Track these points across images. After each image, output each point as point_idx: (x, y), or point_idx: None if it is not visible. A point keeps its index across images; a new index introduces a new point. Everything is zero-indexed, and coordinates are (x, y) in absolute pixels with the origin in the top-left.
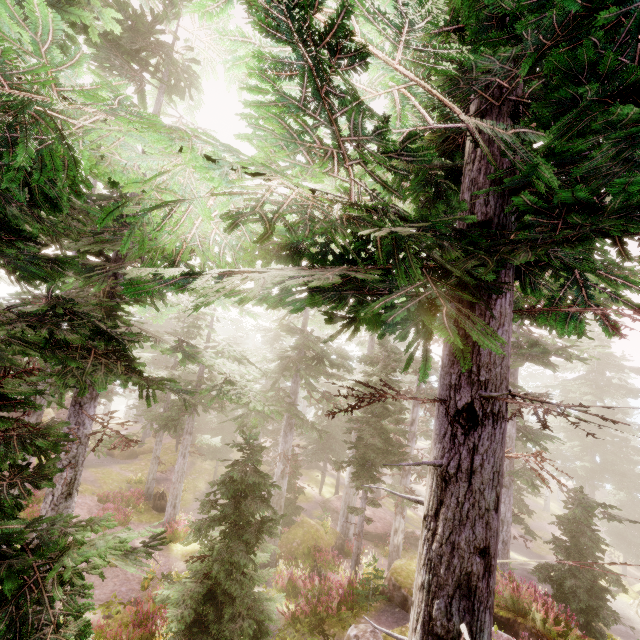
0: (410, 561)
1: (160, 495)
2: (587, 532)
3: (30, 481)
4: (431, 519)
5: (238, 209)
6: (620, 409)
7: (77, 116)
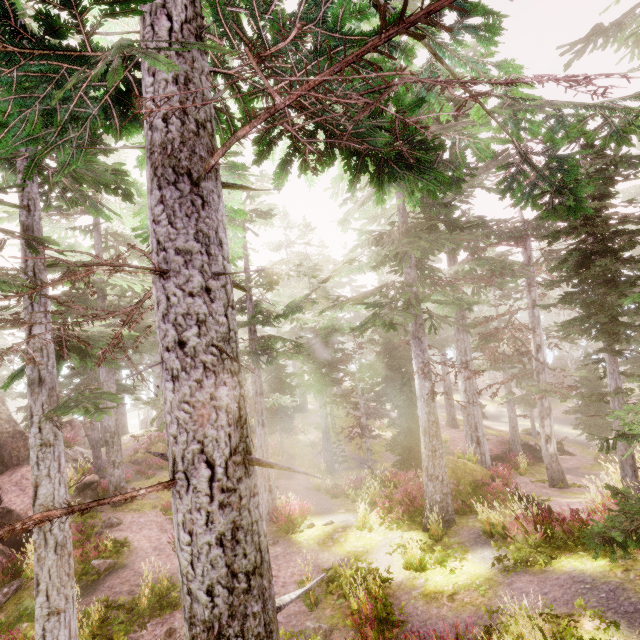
0: None
1: None
2: None
3: None
4: None
5: None
6: None
7: None
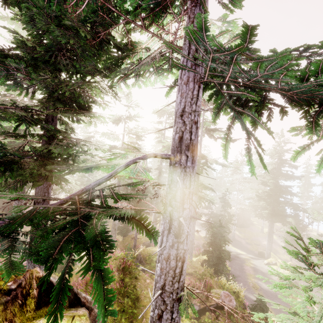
0: (154, 247)
1: None
2: (218, 237)
3: None
4: None
5: None
6: (288, 186)
7: None
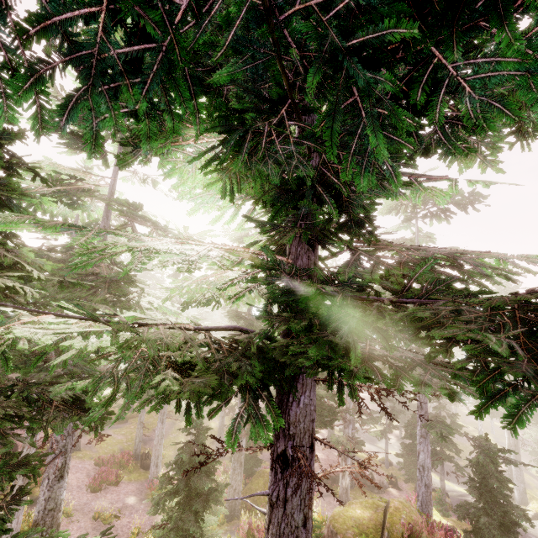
0: (348, 507)
1: (146, 455)
2: (494, 474)
3: (13, 502)
4: (266, 531)
5: (101, 375)
6: None
7: (13, 316)
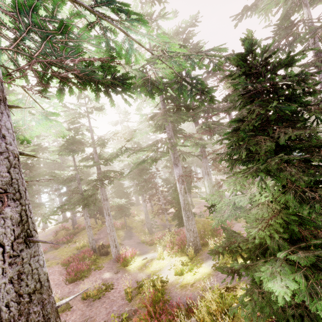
0: None
1: (101, 246)
2: None
3: None
4: None
5: None
6: None
7: None
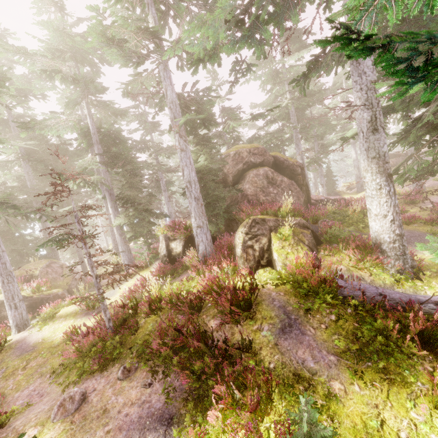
0: None
1: None
2: None
3: None
4: None
5: None
6: None
7: None
